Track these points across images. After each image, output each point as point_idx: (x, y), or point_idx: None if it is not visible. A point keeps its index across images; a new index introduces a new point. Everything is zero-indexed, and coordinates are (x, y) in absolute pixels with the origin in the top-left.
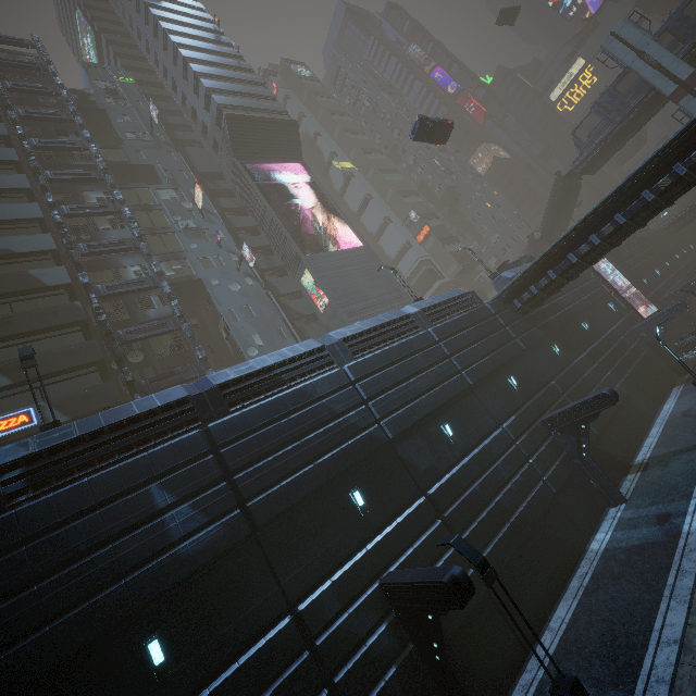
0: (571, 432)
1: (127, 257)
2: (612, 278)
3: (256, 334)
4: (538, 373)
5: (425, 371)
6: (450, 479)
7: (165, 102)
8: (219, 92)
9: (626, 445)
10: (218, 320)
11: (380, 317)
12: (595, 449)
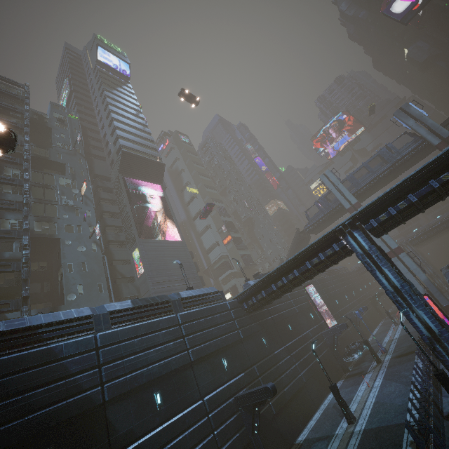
0: (249, 411)
1: (12, 213)
2: (316, 297)
3: (81, 284)
4: (247, 357)
5: (161, 345)
6: (141, 444)
7: (94, 133)
8: (124, 139)
9: (295, 424)
10: (59, 268)
11: (149, 298)
12: (270, 426)
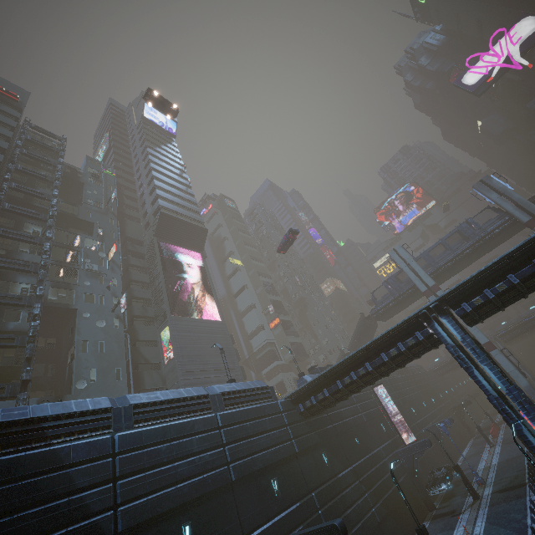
0: None
1: (26, 275)
2: (388, 402)
3: (95, 368)
4: (303, 480)
5: (195, 456)
6: None
7: (130, 192)
8: (164, 199)
9: None
10: (71, 346)
11: (182, 390)
12: None
